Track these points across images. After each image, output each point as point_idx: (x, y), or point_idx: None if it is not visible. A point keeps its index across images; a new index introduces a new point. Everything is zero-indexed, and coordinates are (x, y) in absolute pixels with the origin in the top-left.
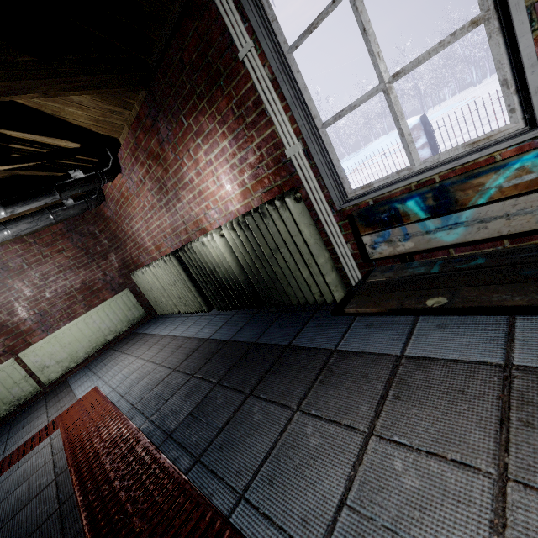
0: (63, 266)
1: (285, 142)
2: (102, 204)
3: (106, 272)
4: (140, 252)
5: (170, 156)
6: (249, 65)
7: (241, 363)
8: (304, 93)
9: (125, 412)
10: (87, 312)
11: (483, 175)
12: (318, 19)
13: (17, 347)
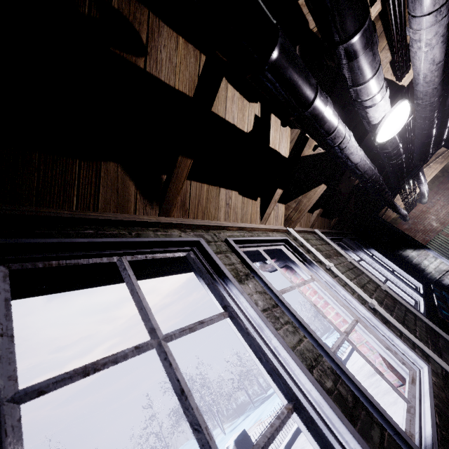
0: None
1: None
2: (402, 224)
3: None
4: (427, 234)
5: None
6: None
7: None
8: None
9: None
10: None
11: None
12: None
13: None
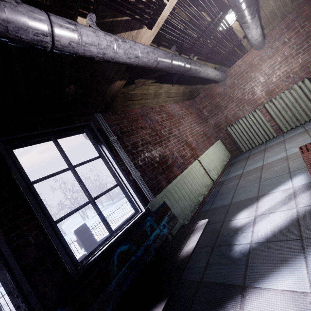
0: (194, 121)
1: None
2: (217, 85)
3: (209, 129)
4: (242, 107)
5: None
6: None
7: None
8: None
9: None
10: (209, 147)
11: None
12: None
13: (194, 155)
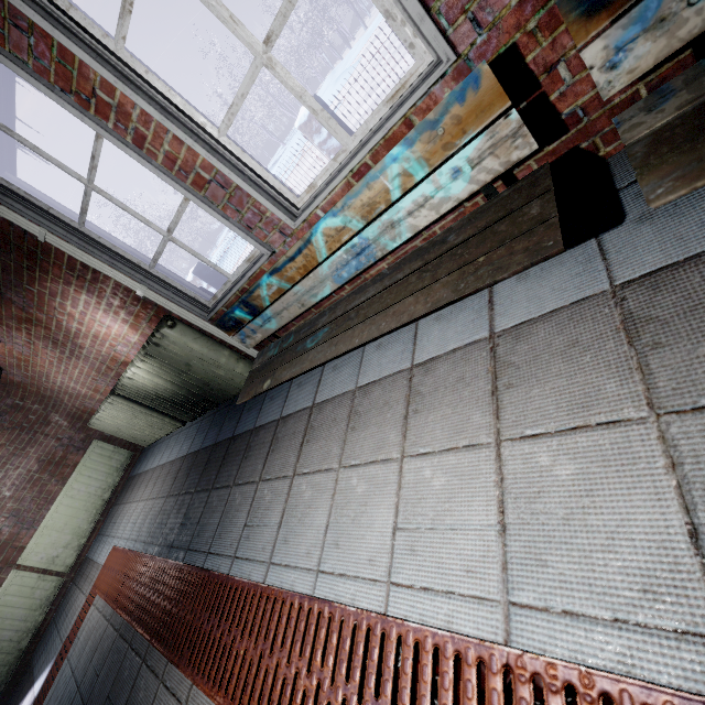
0: (4, 457)
1: (131, 287)
2: (3, 374)
3: (59, 437)
4: (82, 400)
5: (41, 317)
6: (54, 243)
7: (207, 467)
8: (117, 250)
9: (141, 550)
10: (64, 486)
11: (256, 291)
12: (84, 206)
13: (10, 558)
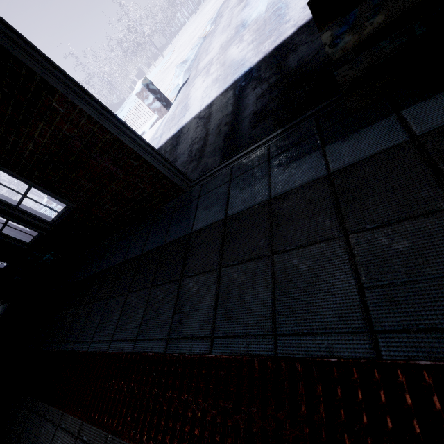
0: None
1: None
2: None
3: None
4: None
5: None
6: None
7: None
8: None
9: None
10: None
11: None
12: None
13: None
